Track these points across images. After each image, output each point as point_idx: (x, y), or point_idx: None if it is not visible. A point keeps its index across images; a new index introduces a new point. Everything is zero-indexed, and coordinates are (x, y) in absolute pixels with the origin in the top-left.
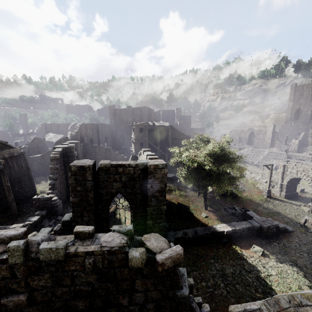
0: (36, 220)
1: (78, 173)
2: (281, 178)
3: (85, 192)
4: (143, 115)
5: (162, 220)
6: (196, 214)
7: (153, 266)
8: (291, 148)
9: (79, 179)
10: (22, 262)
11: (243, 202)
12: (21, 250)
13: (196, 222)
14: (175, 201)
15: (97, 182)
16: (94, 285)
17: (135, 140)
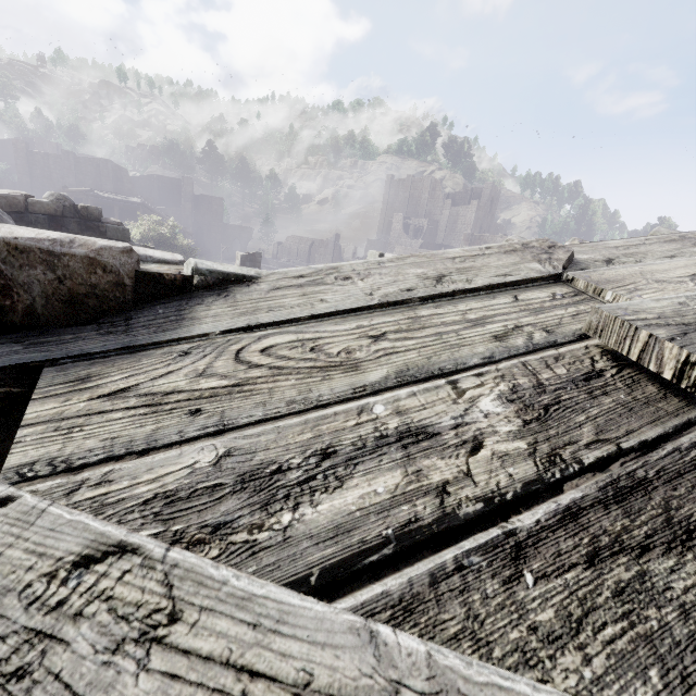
0: None
1: None
2: None
3: None
4: (103, 178)
5: None
6: None
7: None
8: None
9: None
10: None
11: None
12: None
13: None
14: None
15: None
16: None
17: None
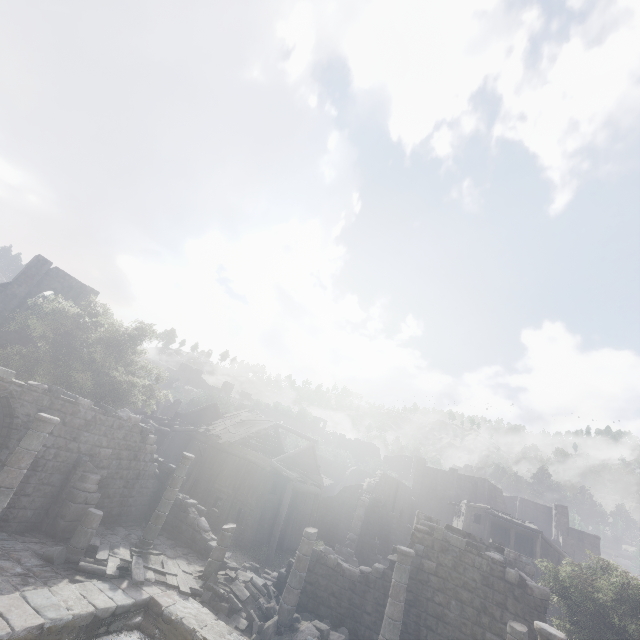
0: None
1: None
2: None
3: None
4: (478, 494)
5: None
6: None
7: (523, 591)
8: None
9: None
10: (441, 539)
11: None
12: (443, 531)
13: None
14: None
15: None
16: (477, 583)
17: None
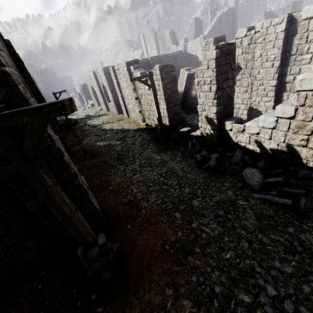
0: None
1: None
2: (77, 95)
3: None
4: None
5: None
6: None
7: None
8: None
9: None
10: None
11: None
12: None
13: None
14: None
15: None
16: None
17: None
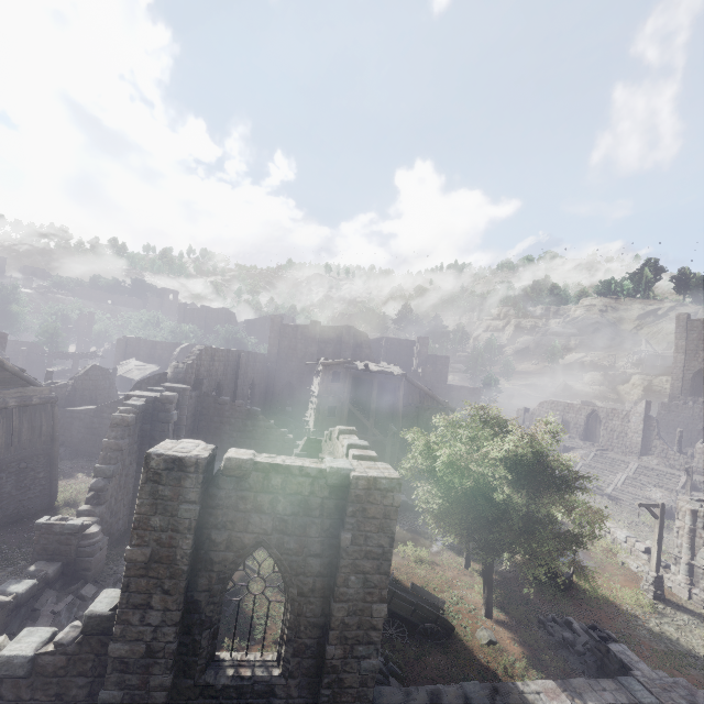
0: (24, 591)
1: (164, 476)
2: (687, 545)
3: (171, 535)
4: (343, 345)
5: (370, 649)
6: (462, 630)
7: None
8: (697, 465)
9: (163, 493)
10: None
11: (591, 604)
12: None
13: (463, 658)
14: (405, 577)
15: (210, 508)
16: None
17: (320, 398)
